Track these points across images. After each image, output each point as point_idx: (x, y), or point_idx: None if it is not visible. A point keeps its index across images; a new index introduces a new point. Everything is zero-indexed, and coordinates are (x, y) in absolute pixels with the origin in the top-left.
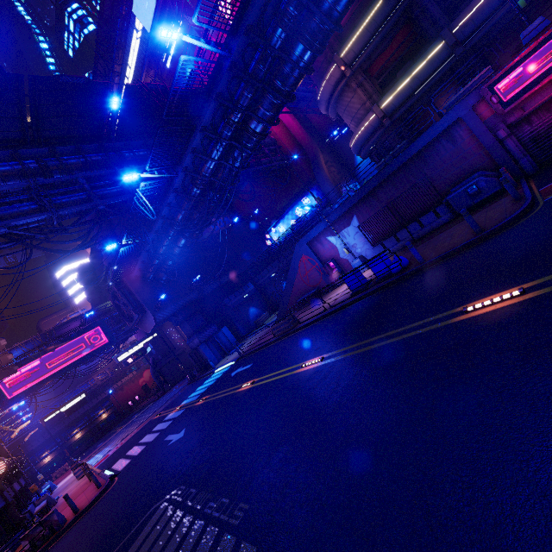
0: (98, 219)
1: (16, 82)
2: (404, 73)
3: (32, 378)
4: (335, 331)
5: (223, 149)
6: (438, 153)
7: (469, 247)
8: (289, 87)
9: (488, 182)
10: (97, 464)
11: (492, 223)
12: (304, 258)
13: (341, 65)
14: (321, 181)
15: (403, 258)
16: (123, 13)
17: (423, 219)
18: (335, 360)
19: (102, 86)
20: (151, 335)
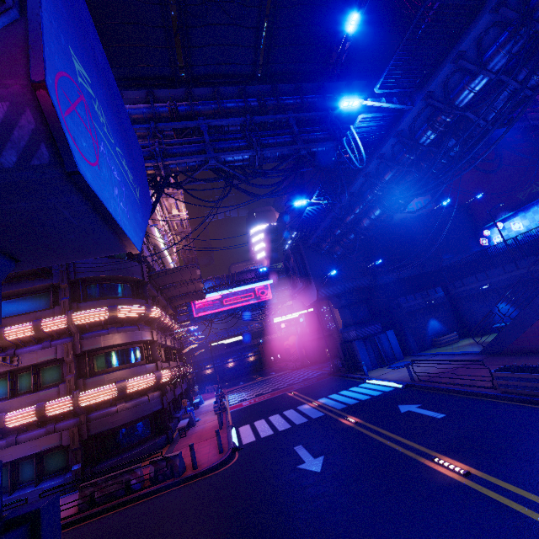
0: (296, 167)
1: None
2: None
3: (213, 307)
4: None
5: (519, 49)
6: None
7: None
8: None
9: None
10: (232, 407)
11: None
12: None
13: None
14: None
15: None
16: None
17: None
18: None
19: None
20: (308, 308)
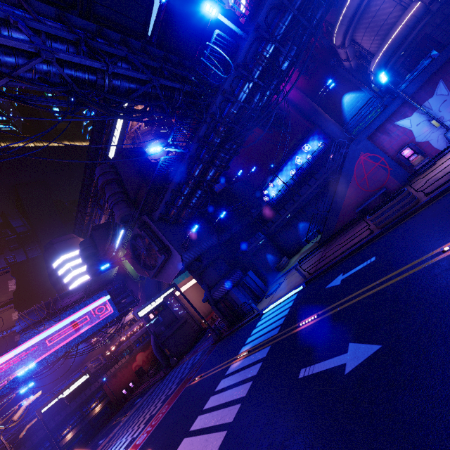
0: (149, 102)
1: None
2: None
3: (30, 358)
4: None
5: None
6: None
7: None
8: None
9: None
10: None
11: None
12: (363, 157)
13: None
14: (323, 123)
15: None
16: None
17: None
18: None
19: None
20: (169, 288)
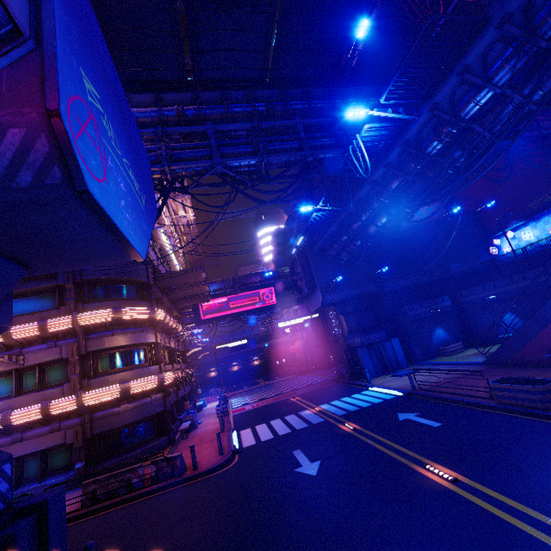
0: (302, 173)
1: (270, 1)
2: None
3: (218, 310)
4: None
5: (524, 64)
6: None
7: None
8: None
9: None
10: (234, 410)
11: None
12: None
13: None
14: None
15: None
16: None
17: None
18: None
19: (355, 3)
20: (313, 313)
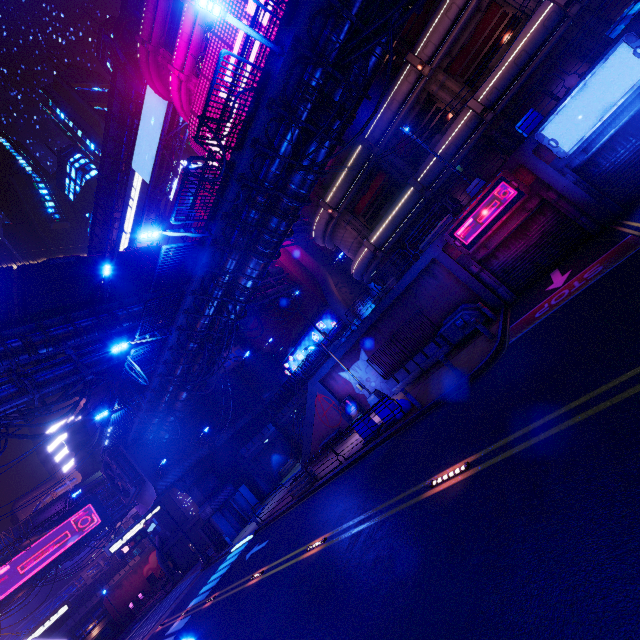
0: (86, 389)
1: (5, 273)
2: (386, 212)
3: None
4: (344, 497)
5: (216, 305)
6: (424, 287)
7: (455, 392)
8: (271, 249)
9: (472, 315)
10: None
11: (471, 367)
12: (320, 396)
13: (328, 209)
14: (333, 305)
15: (404, 402)
16: (123, 169)
17: (427, 350)
18: (334, 543)
19: (93, 259)
20: (153, 509)
